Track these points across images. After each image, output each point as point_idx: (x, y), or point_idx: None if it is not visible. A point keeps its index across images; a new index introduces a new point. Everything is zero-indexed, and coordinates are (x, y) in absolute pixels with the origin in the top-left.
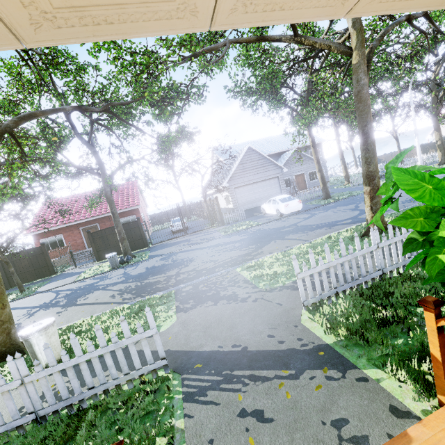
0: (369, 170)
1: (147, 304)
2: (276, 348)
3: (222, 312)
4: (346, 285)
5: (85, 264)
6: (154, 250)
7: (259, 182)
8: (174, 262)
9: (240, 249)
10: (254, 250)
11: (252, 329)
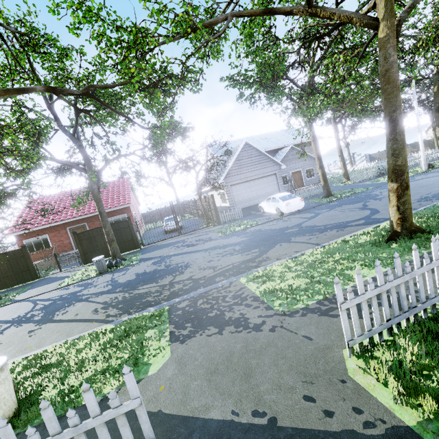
0: (397, 164)
1: (134, 326)
2: (323, 427)
3: (230, 346)
4: (402, 315)
5: (71, 267)
6: (145, 252)
7: (256, 179)
8: (168, 267)
9: (241, 254)
10: (258, 255)
11: (276, 380)
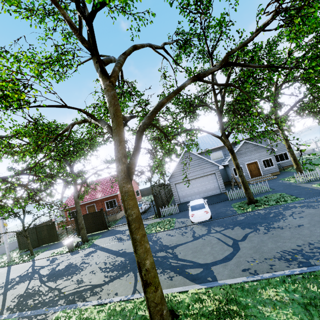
0: (136, 259)
1: None
2: None
3: None
4: None
5: (73, 237)
6: (102, 236)
7: (197, 178)
8: (79, 265)
9: (106, 273)
10: (104, 283)
11: None
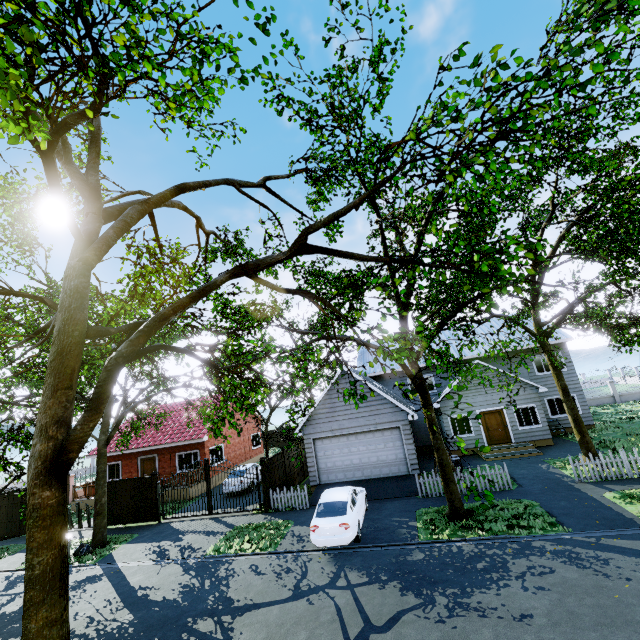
0: None
1: None
2: None
3: None
4: None
5: (88, 526)
6: (136, 539)
7: (360, 433)
8: None
9: None
10: None
11: None
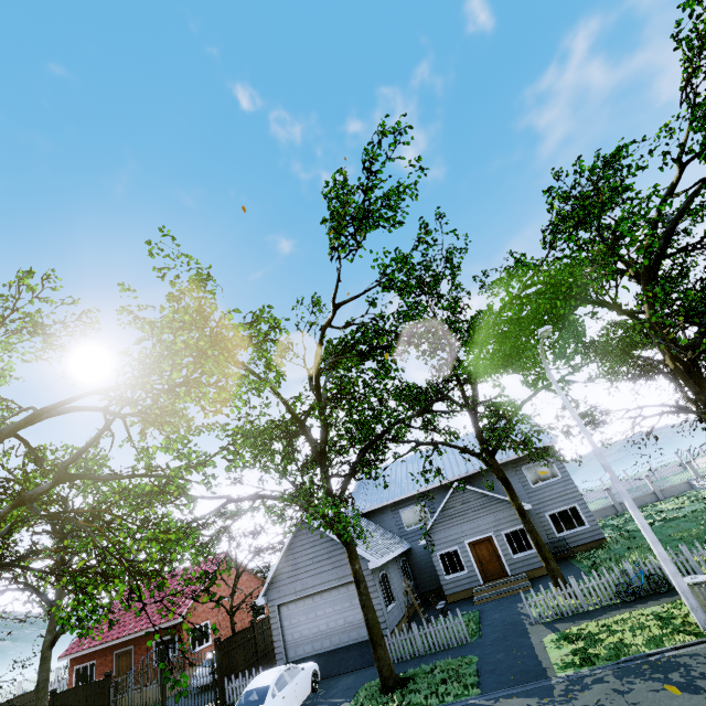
0: None
1: None
2: None
3: None
4: None
5: None
6: None
7: (325, 591)
8: None
9: None
10: None
11: None
